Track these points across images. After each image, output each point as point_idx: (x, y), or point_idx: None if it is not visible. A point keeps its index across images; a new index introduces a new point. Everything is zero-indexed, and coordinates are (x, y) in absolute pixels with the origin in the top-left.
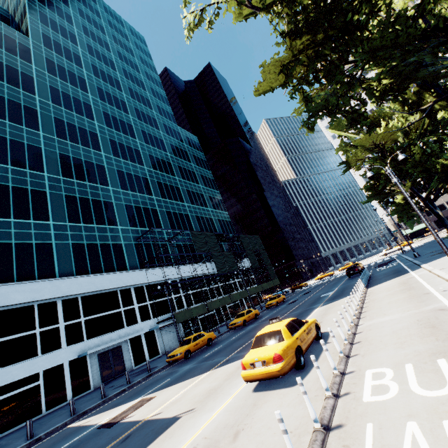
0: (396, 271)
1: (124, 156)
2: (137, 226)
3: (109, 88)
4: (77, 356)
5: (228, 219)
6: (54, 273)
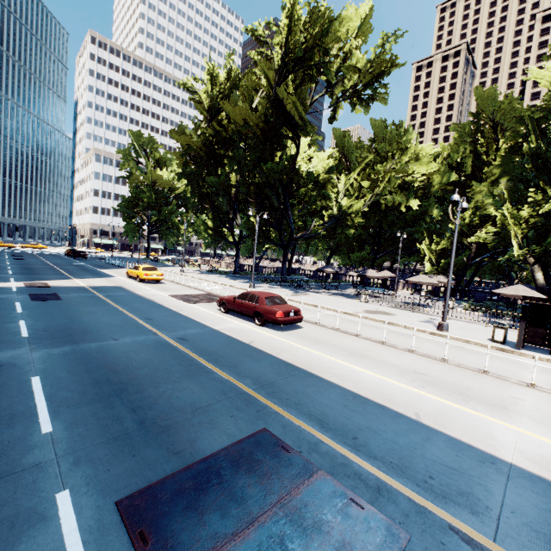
0: None
1: None
2: None
3: None
4: None
5: None
6: None
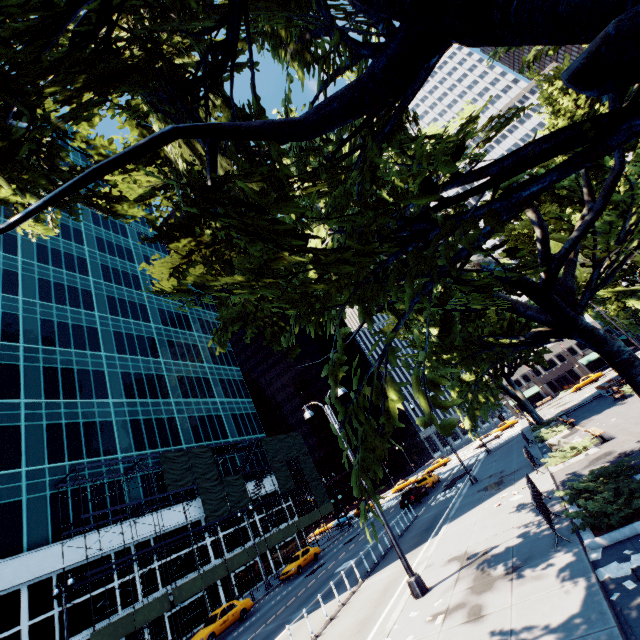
0: (429, 526)
1: (65, 342)
2: (64, 459)
3: (60, 243)
4: None
5: (252, 410)
6: None
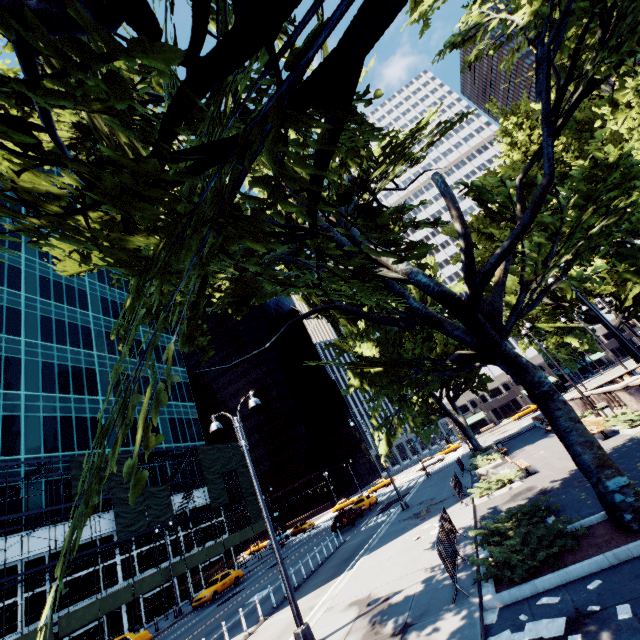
0: (350, 555)
1: None
2: None
3: None
4: None
5: (193, 415)
6: None
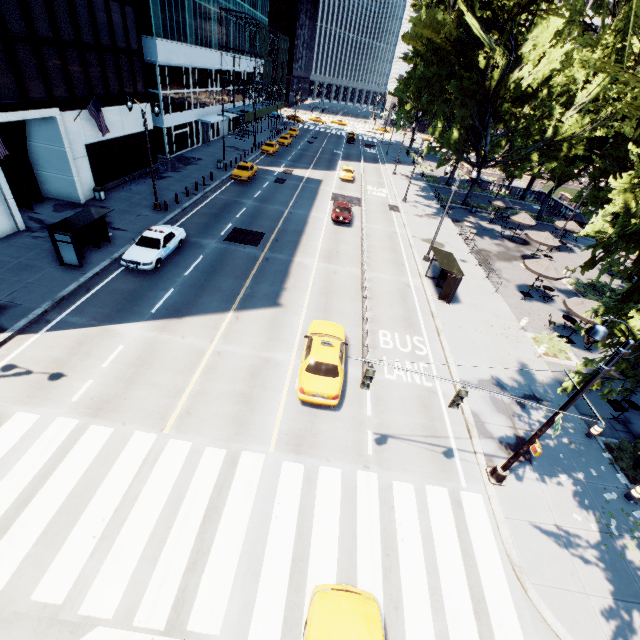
0: (375, 160)
1: None
2: None
3: None
4: (196, 119)
5: None
6: (187, 37)
